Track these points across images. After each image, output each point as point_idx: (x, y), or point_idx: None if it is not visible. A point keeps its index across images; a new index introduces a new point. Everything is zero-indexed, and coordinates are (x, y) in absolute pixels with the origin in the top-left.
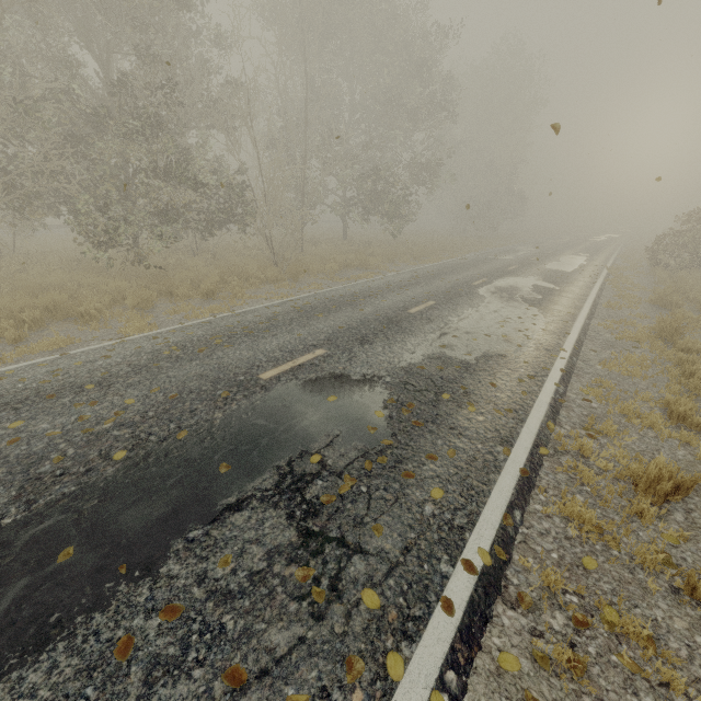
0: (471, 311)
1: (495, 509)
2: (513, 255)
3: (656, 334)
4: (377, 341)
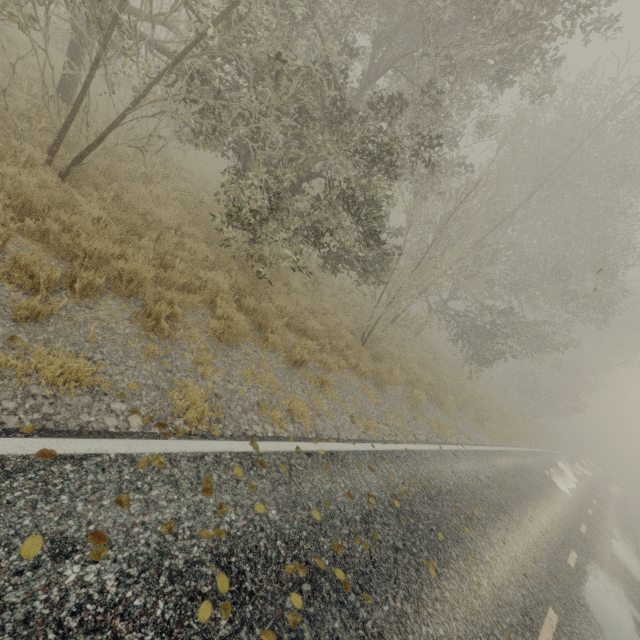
0: None
1: None
2: (566, 485)
3: None
4: None
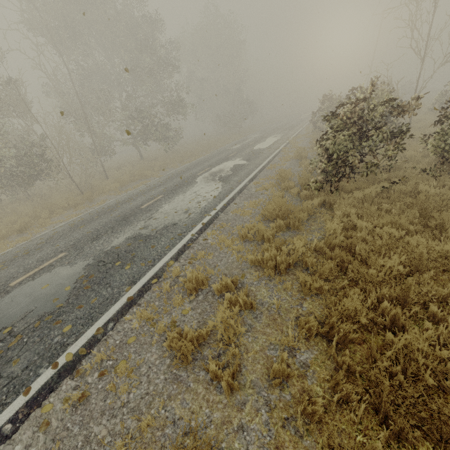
0: (180, 196)
1: (96, 327)
2: (241, 144)
3: (278, 182)
4: (104, 236)
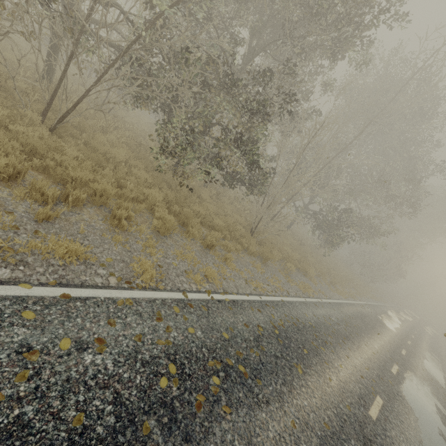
0: None
1: None
2: (393, 325)
3: None
4: None
